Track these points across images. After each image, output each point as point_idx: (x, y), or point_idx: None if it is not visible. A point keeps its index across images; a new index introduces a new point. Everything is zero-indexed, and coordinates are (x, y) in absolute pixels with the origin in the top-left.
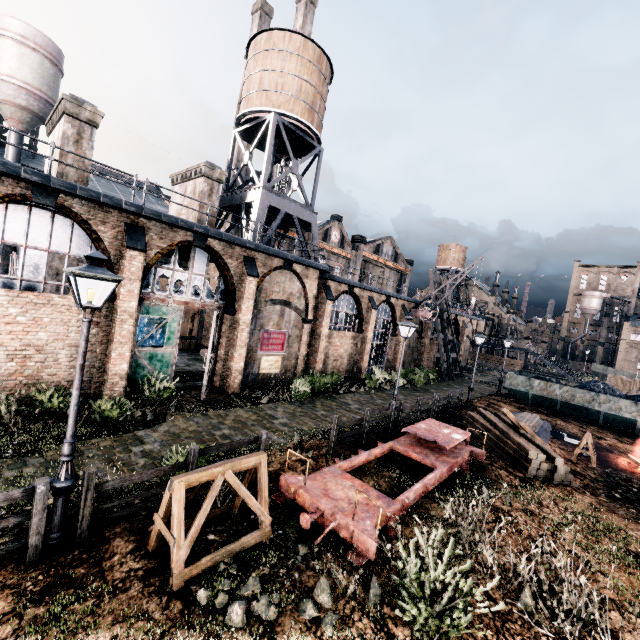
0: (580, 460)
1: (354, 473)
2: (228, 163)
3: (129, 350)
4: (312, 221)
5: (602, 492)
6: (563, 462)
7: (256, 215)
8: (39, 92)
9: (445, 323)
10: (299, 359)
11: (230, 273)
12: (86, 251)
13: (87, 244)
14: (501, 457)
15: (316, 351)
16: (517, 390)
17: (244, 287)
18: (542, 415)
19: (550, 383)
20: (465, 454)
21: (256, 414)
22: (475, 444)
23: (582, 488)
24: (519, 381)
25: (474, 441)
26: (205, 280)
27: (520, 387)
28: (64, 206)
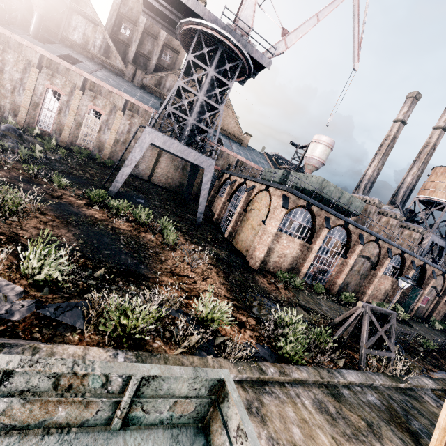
0: None
1: None
2: (406, 210)
3: (398, 296)
4: (444, 246)
5: None
6: None
7: (426, 245)
8: (324, 162)
9: None
10: (428, 309)
11: (426, 275)
12: (398, 265)
13: (399, 263)
14: None
15: (435, 308)
16: None
17: (429, 282)
18: None
19: None
20: None
21: (431, 331)
22: None
23: None
24: None
25: None
26: (415, 275)
27: None
28: (404, 256)
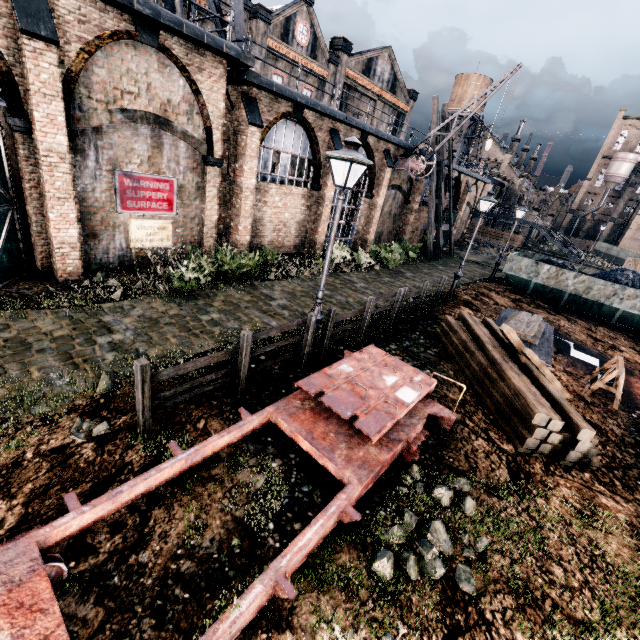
0: (596, 396)
1: (166, 486)
2: None
3: None
4: None
5: (638, 475)
6: (593, 436)
7: None
8: None
9: (442, 182)
10: (206, 226)
11: None
12: None
13: None
14: (481, 402)
15: (237, 215)
16: (517, 277)
17: (25, 65)
18: (542, 312)
19: (564, 270)
20: (416, 429)
21: (75, 324)
22: (445, 374)
23: (607, 470)
24: (523, 265)
25: (444, 367)
26: None
27: (522, 273)
28: None
